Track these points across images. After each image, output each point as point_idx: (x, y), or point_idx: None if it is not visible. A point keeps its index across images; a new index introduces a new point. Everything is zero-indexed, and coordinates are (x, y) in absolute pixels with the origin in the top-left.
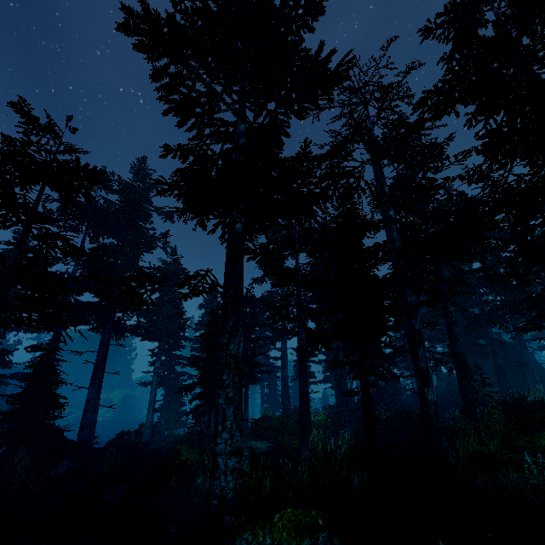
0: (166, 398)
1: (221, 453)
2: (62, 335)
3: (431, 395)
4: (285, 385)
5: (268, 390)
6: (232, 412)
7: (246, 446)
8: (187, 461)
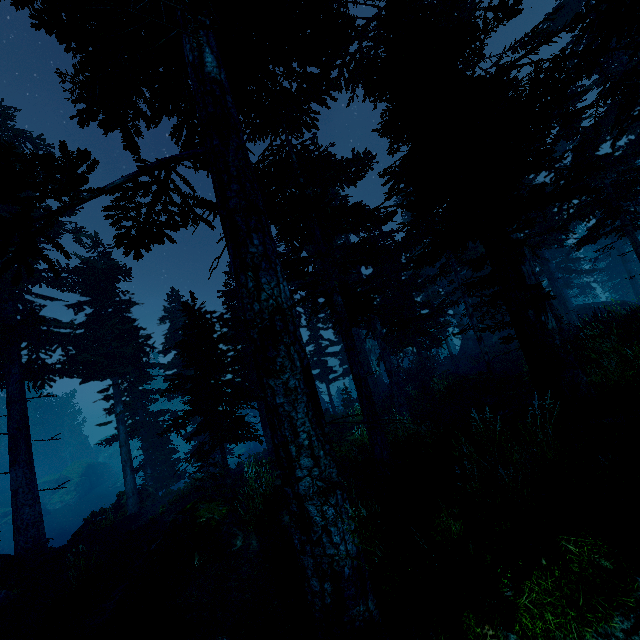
0: (147, 451)
1: (310, 497)
2: None
3: (552, 322)
4: None
5: None
6: (308, 414)
7: None
8: (211, 522)
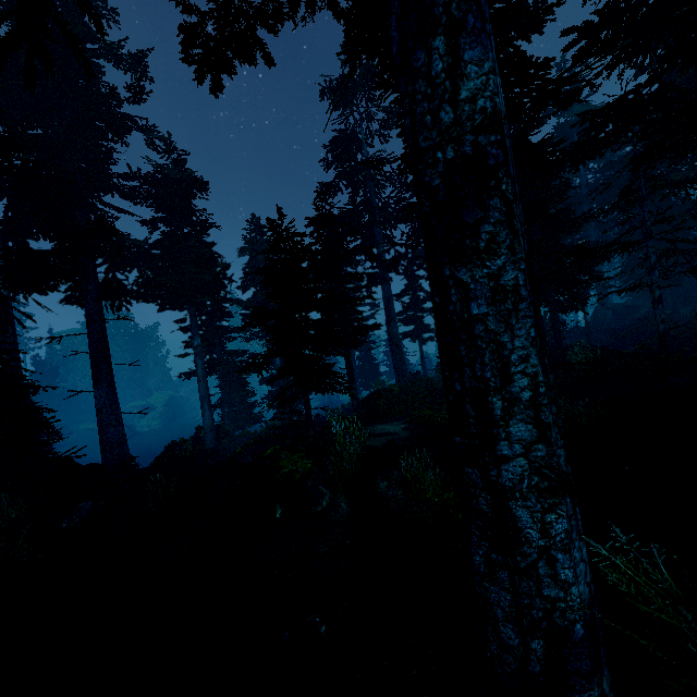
0: (224, 390)
1: (523, 494)
2: (11, 314)
3: None
4: (397, 345)
5: (360, 361)
6: (534, 342)
7: (373, 434)
8: (294, 474)
